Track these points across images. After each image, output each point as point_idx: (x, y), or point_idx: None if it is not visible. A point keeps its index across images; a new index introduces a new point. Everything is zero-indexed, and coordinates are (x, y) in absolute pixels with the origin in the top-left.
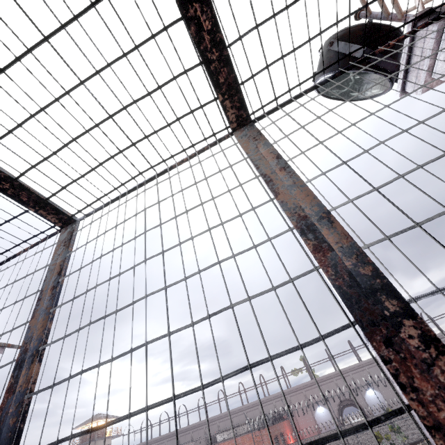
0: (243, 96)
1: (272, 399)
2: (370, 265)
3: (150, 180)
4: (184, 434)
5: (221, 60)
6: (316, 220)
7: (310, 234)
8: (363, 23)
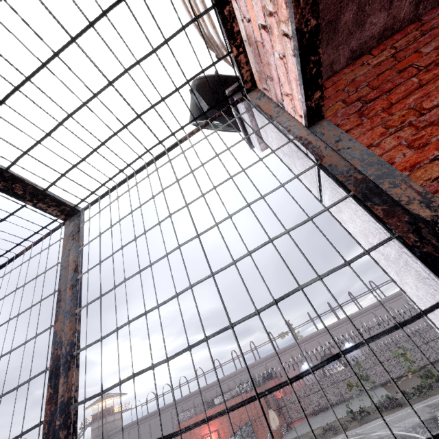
0: (55, 197)
1: (263, 361)
2: (66, 429)
3: (0, 268)
4: (186, 401)
5: (7, 179)
6: (63, 363)
7: (53, 380)
8: (212, 74)
